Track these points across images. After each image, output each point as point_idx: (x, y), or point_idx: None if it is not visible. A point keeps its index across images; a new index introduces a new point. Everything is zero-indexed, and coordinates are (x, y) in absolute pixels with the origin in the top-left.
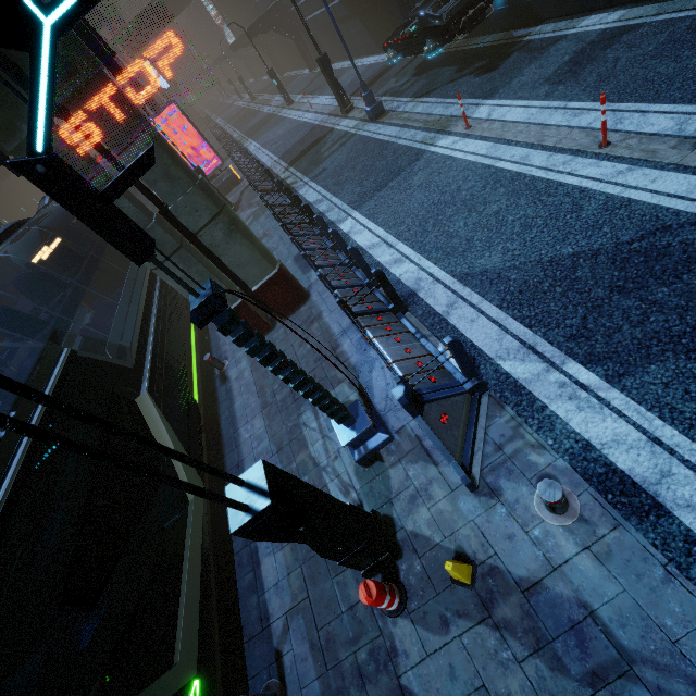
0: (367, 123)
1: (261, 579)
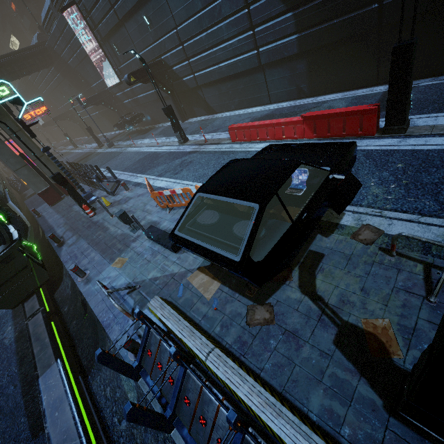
0: (108, 149)
1: (56, 233)
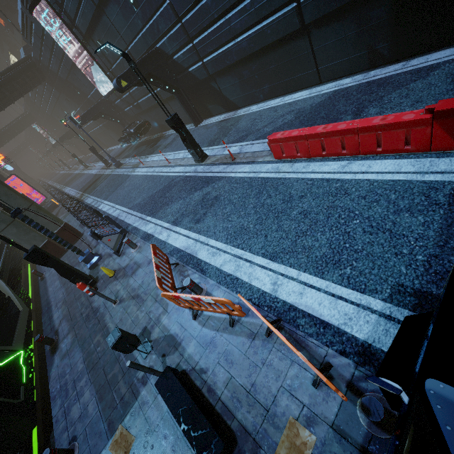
0: (116, 169)
1: (53, 320)
